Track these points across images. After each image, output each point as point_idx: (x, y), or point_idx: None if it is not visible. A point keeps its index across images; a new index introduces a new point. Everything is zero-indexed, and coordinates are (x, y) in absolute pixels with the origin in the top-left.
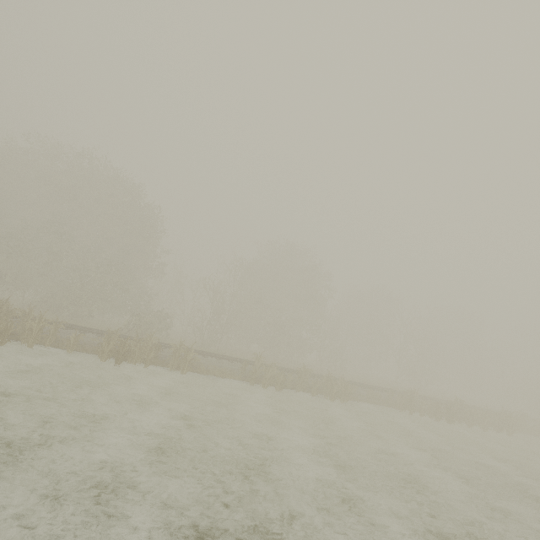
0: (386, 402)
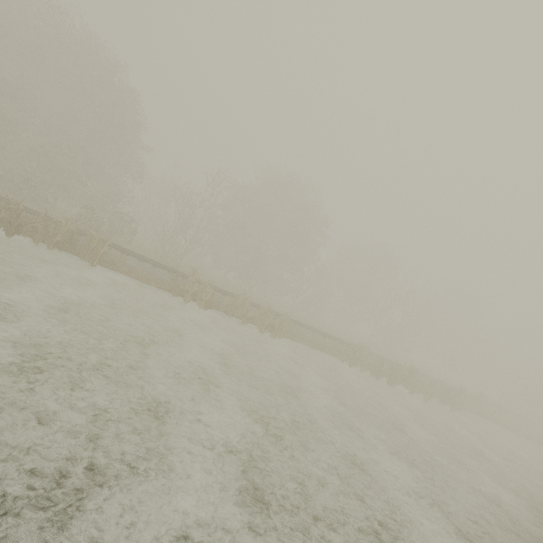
0: (331, 350)
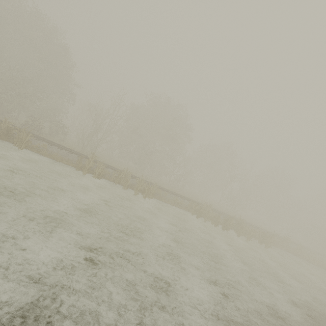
0: (186, 207)
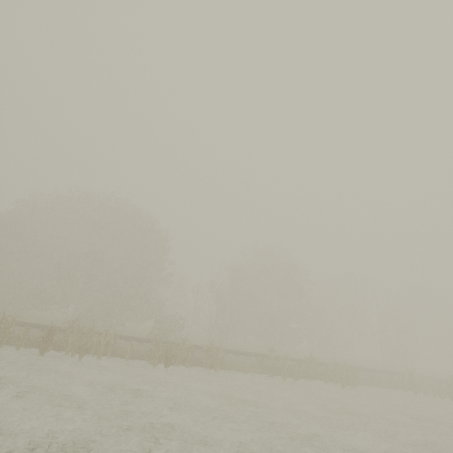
0: (388, 383)
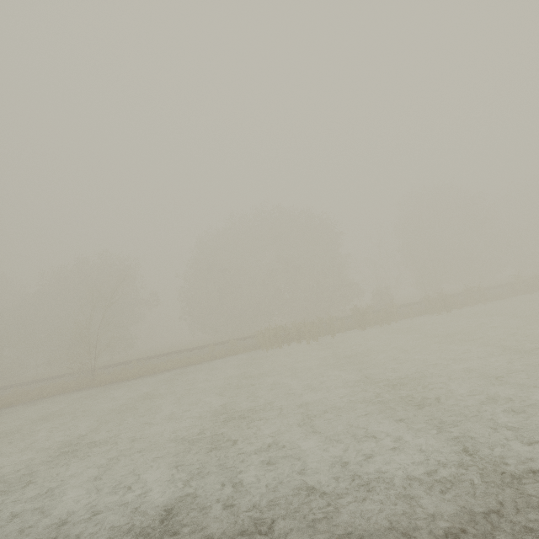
0: None
